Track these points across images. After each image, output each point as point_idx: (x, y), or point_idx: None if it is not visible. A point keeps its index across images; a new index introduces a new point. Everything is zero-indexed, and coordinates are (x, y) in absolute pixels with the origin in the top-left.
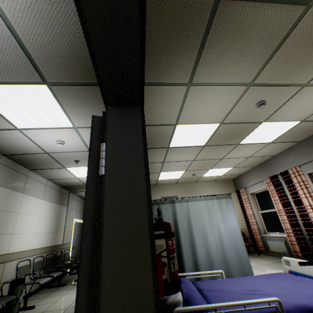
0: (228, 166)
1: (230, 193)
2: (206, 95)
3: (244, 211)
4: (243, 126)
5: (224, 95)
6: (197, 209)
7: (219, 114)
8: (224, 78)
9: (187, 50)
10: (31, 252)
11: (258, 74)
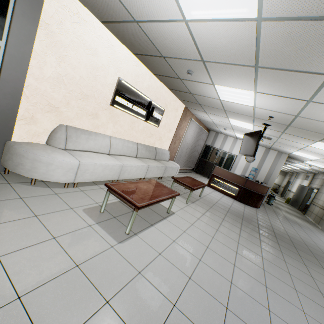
0: None
1: None
2: None
3: None
4: None
5: None
6: None
7: None
8: None
9: None
10: None
11: None
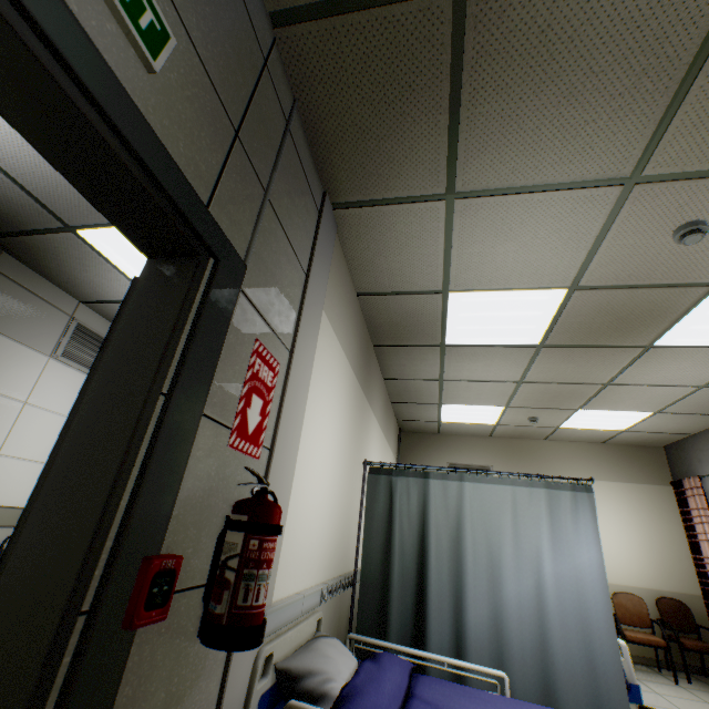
0: (635, 407)
1: (589, 478)
2: (503, 219)
3: (695, 545)
4: (649, 297)
5: (556, 215)
6: (484, 504)
7: (559, 265)
8: (542, 173)
9: (421, 120)
10: None
11: (651, 148)
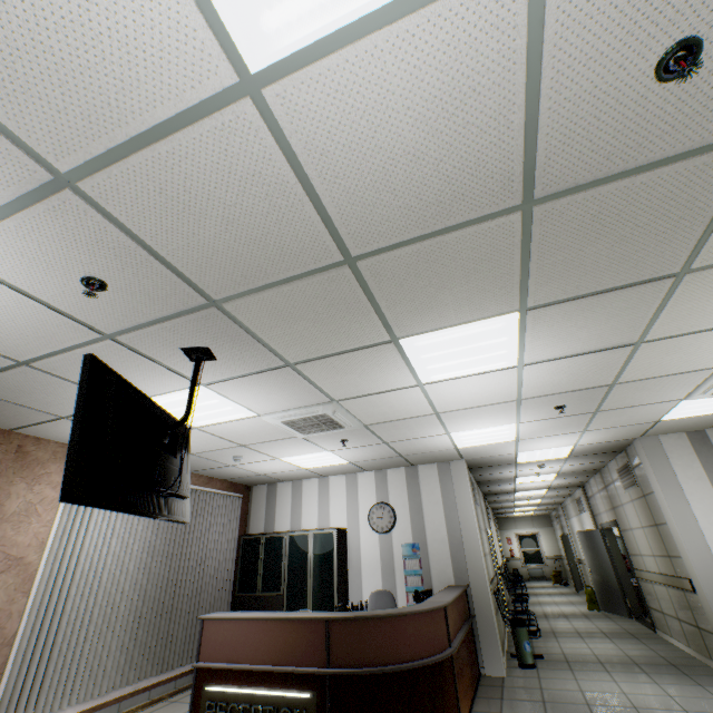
0: None
1: None
2: None
3: None
4: None
5: None
6: None
7: None
8: None
9: None
10: (502, 564)
11: None
